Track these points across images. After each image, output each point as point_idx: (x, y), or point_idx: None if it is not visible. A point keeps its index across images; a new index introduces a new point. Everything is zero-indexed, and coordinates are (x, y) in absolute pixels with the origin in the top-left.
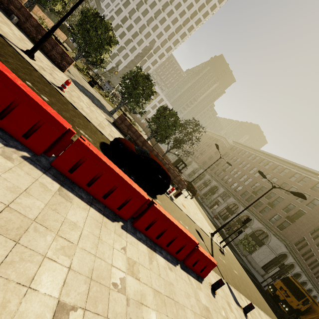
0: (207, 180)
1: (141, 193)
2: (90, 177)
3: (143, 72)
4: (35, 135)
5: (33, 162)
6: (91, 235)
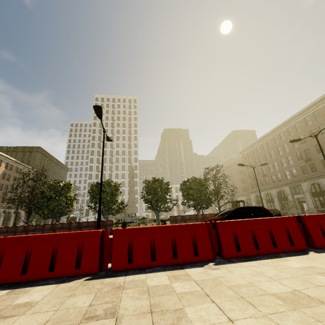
0: (266, 196)
1: (285, 216)
2: (251, 240)
3: (149, 180)
4: (199, 247)
5: (222, 263)
6: (322, 264)
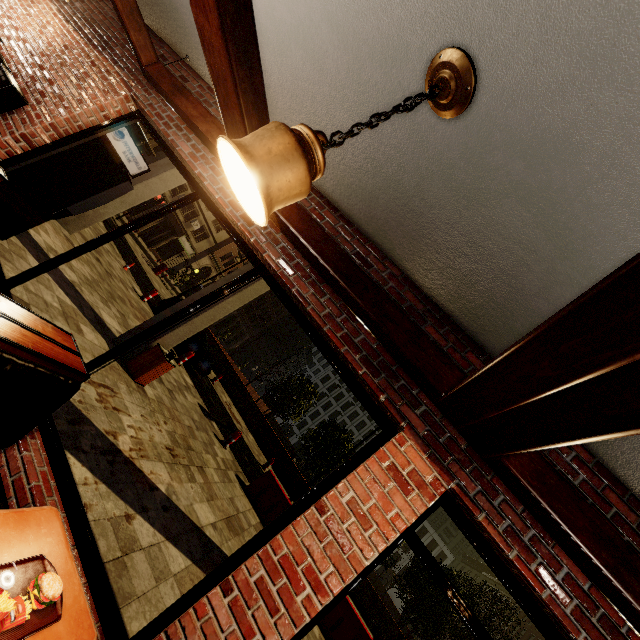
0: None
1: None
2: None
3: None
4: None
5: None
6: None
